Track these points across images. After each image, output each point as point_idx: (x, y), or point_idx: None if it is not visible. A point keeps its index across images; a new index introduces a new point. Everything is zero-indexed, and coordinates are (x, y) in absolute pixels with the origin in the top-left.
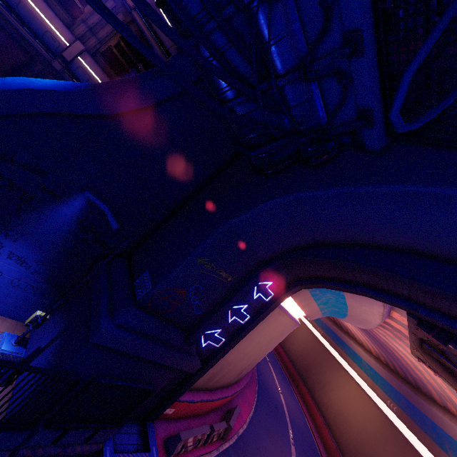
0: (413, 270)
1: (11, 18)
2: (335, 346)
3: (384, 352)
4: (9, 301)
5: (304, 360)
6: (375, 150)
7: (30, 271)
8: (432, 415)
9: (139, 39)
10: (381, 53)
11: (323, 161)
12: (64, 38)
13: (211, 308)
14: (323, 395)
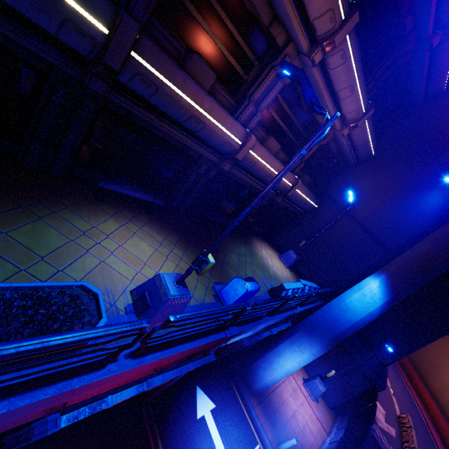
0: None
1: (259, 187)
2: None
3: None
4: None
5: None
6: None
7: None
8: None
9: None
10: None
11: None
12: (291, 183)
13: None
14: None
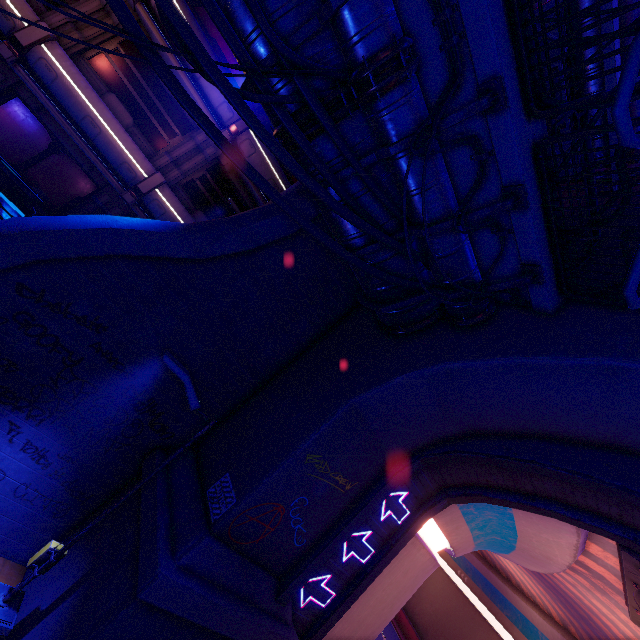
0: (624, 476)
1: (85, 148)
2: (491, 605)
3: (575, 616)
4: (3, 523)
5: (441, 634)
6: (547, 310)
7: (47, 472)
8: None
9: (270, 185)
10: (547, 208)
11: (477, 322)
12: (143, 169)
13: (318, 537)
14: None
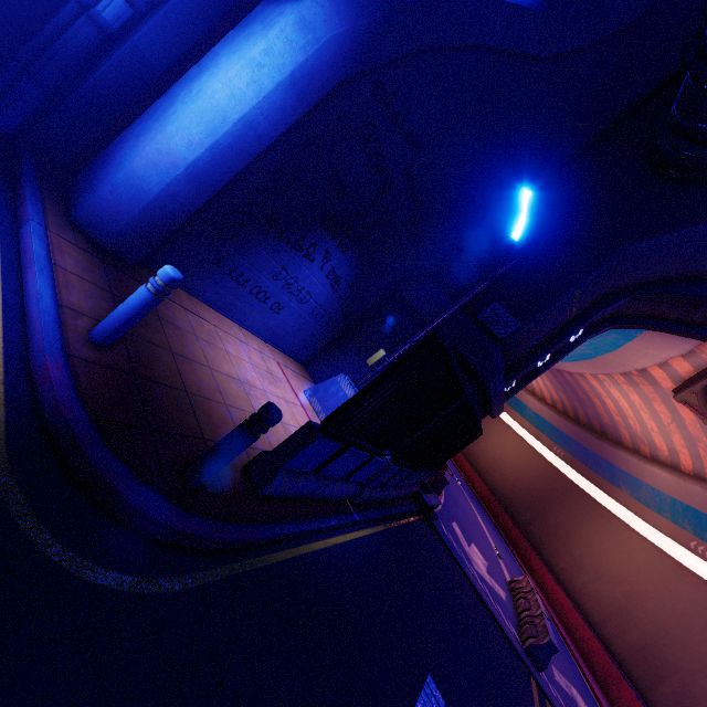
0: None
1: None
2: None
3: (571, 399)
4: (299, 335)
5: None
6: None
7: (336, 296)
8: (613, 458)
9: None
10: None
11: None
12: None
13: (534, 350)
14: (472, 446)
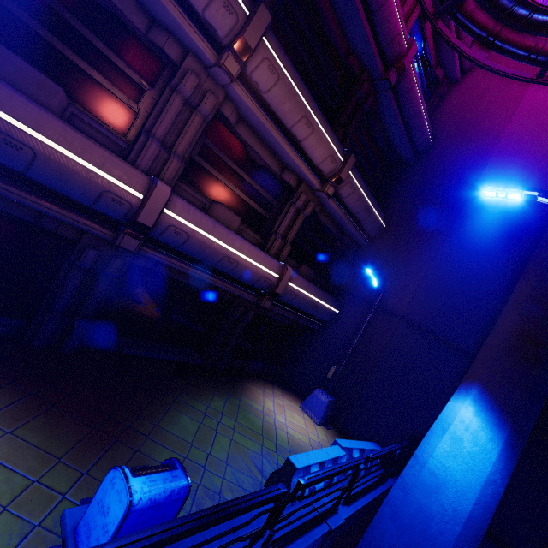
0: None
1: (221, 285)
2: None
3: None
4: None
5: None
6: None
7: None
8: None
9: None
10: None
11: None
12: (275, 272)
13: None
14: None
